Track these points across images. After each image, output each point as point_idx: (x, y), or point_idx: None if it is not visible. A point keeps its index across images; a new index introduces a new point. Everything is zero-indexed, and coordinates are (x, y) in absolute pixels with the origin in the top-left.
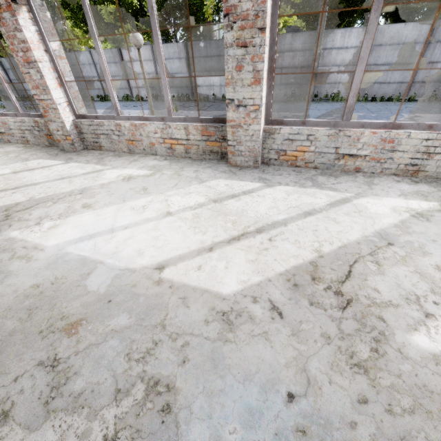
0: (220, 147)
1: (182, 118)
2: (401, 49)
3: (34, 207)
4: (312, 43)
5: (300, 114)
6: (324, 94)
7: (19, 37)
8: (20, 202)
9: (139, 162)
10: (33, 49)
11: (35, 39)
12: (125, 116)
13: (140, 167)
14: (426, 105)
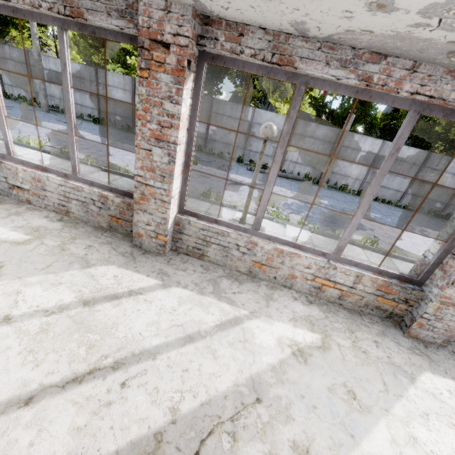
0: (394, 306)
1: (353, 262)
2: (402, 165)
3: (202, 454)
4: (332, 137)
5: (325, 202)
6: (333, 182)
7: (167, 108)
8: (159, 429)
9: (281, 305)
10: (180, 127)
11: (185, 115)
12: (266, 234)
13: (291, 318)
14: (420, 216)
